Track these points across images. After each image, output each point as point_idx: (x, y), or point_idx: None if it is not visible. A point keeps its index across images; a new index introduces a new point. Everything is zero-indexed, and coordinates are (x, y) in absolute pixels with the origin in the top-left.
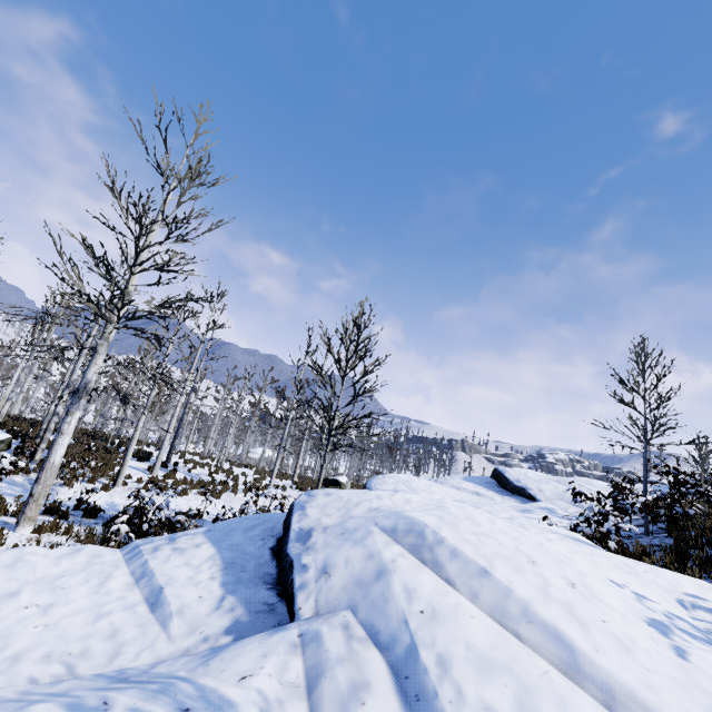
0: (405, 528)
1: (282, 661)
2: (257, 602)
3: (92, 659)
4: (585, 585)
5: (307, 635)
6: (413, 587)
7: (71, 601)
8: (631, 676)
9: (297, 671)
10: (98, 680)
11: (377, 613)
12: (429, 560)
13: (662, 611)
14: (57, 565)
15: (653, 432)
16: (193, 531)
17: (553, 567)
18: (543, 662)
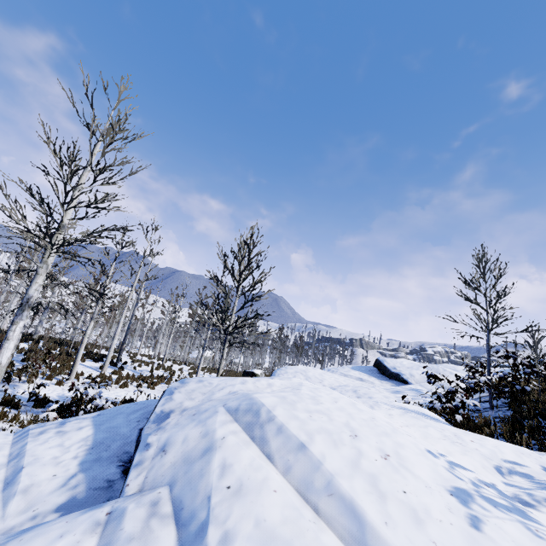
0: (245, 408)
1: (74, 541)
2: (101, 479)
3: None
4: (399, 456)
5: (115, 513)
6: (230, 463)
7: None
8: None
9: None
10: None
11: (189, 489)
12: (258, 436)
13: (471, 479)
14: None
15: (493, 323)
16: (85, 416)
17: (373, 440)
18: (331, 537)
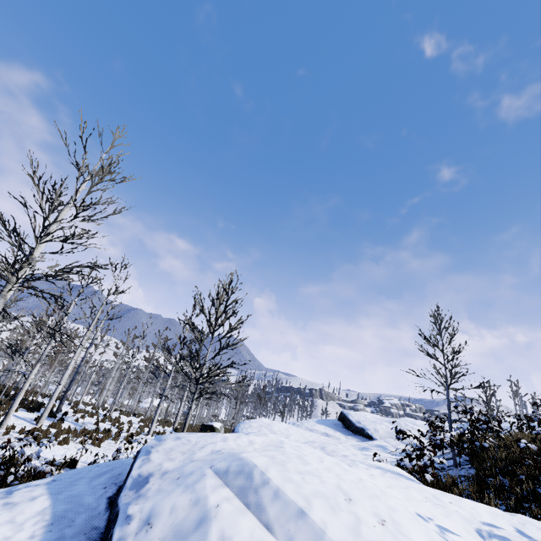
0: (236, 470)
1: None
2: None
3: None
4: (394, 521)
5: None
6: (229, 536)
7: None
8: None
9: None
10: None
11: None
12: (253, 503)
13: None
14: None
15: (451, 378)
16: (36, 482)
17: (367, 504)
18: None
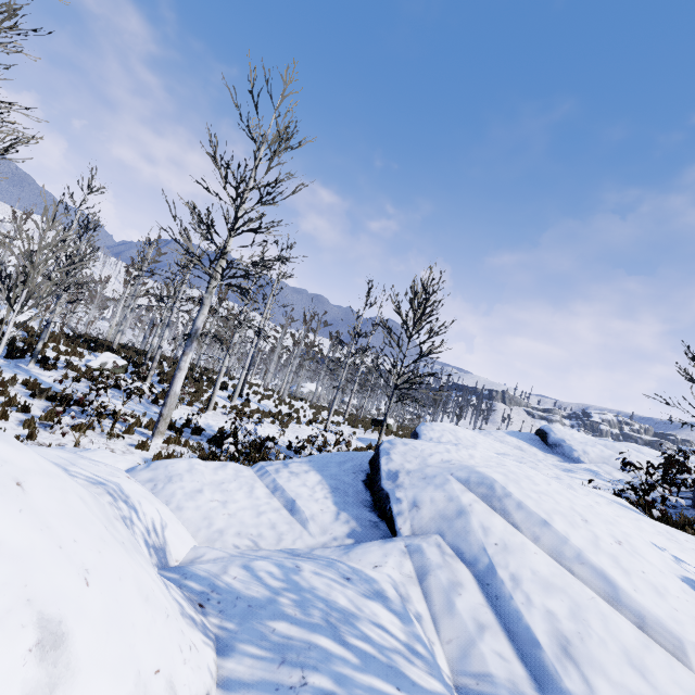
0: (477, 481)
1: (398, 560)
2: (364, 519)
3: (266, 540)
4: (630, 544)
5: (411, 547)
6: (487, 526)
7: (237, 500)
8: (661, 611)
9: (409, 568)
10: (281, 553)
11: (461, 540)
12: (498, 508)
13: None
14: (216, 474)
15: None
16: (298, 459)
17: (603, 527)
18: (591, 591)
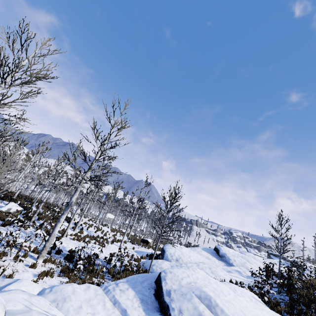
0: (204, 297)
1: None
2: None
3: None
4: None
5: None
6: None
7: (99, 312)
8: None
9: None
10: None
11: None
12: (214, 312)
13: None
14: (86, 294)
15: (283, 251)
16: (121, 280)
17: None
18: None
